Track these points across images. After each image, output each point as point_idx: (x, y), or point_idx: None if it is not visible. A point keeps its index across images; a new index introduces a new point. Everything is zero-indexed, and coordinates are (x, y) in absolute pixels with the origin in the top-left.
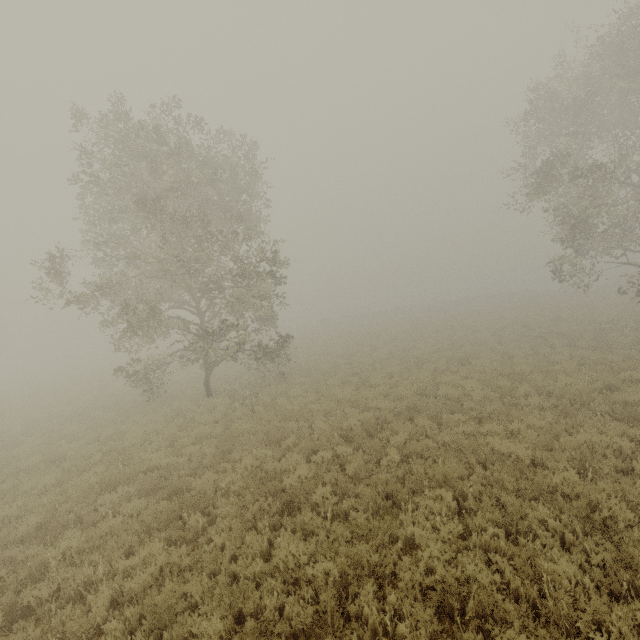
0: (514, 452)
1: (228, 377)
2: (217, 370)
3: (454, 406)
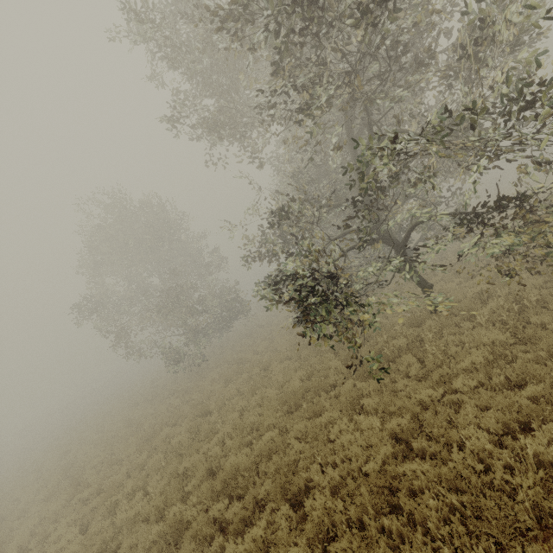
0: None
1: None
2: None
3: None
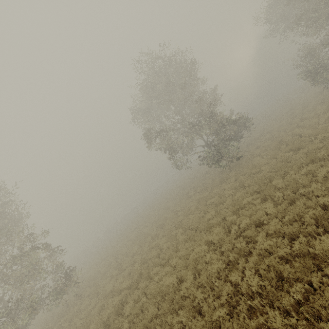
0: (172, 281)
1: (45, 320)
2: (41, 316)
3: (154, 263)
